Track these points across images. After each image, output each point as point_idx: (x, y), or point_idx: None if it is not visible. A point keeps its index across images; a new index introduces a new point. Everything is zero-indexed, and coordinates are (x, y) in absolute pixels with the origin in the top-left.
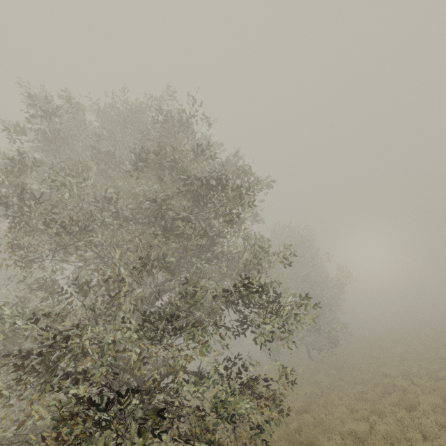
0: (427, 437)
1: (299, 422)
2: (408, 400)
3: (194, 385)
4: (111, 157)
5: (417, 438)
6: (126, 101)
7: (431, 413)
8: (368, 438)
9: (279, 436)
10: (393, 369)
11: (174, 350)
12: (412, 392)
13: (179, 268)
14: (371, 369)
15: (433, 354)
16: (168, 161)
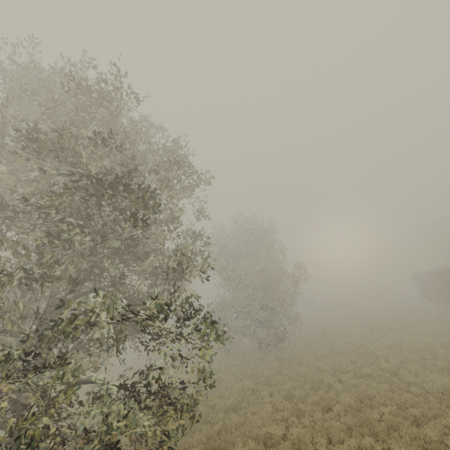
0: (332, 441)
1: (222, 424)
2: (327, 400)
3: (91, 404)
4: (1, 134)
5: (322, 443)
6: (32, 62)
7: (343, 414)
8: (280, 442)
9: (198, 441)
10: (327, 363)
11: (47, 379)
12: (335, 390)
13: (89, 272)
14: (308, 362)
15: (365, 348)
16: (50, 149)
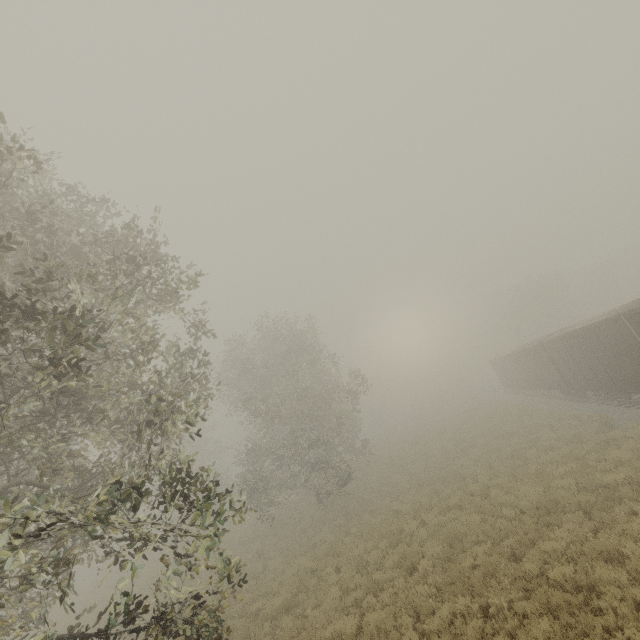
0: (420, 616)
1: None
2: (409, 557)
3: None
4: None
5: (408, 623)
6: None
7: (431, 571)
8: None
9: None
10: (406, 502)
11: None
12: (418, 539)
13: None
14: (383, 507)
15: (449, 468)
16: None
